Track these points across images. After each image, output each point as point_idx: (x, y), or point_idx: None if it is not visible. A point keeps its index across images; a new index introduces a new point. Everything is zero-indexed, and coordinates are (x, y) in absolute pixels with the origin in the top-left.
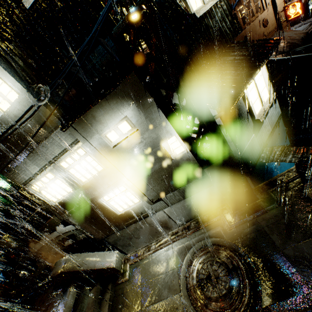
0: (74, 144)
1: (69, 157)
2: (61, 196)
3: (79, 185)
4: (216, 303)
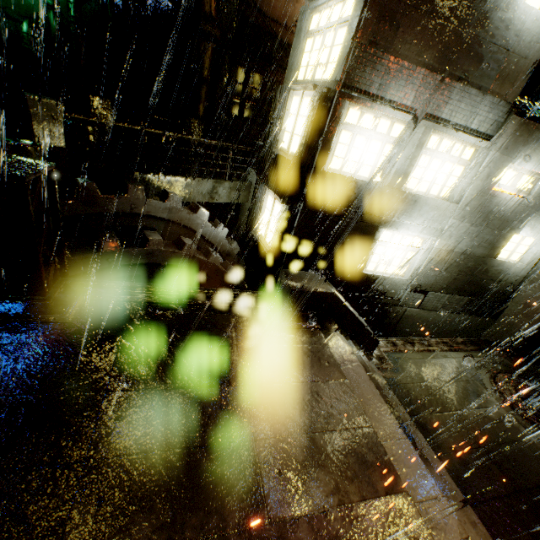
0: (481, 137)
1: (451, 141)
2: (354, 172)
3: (402, 187)
4: None
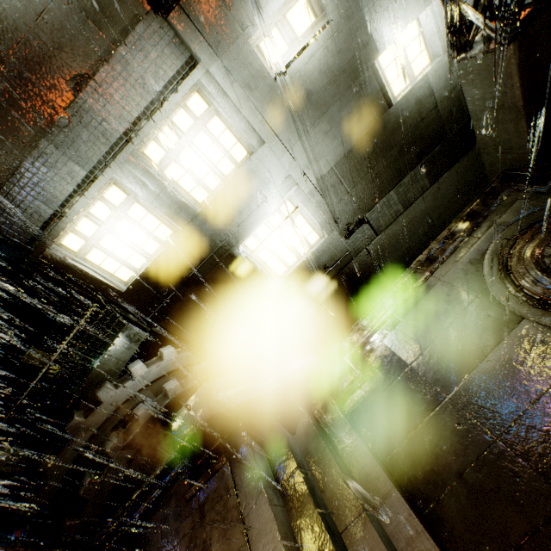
0: (182, 77)
1: (166, 125)
2: (145, 258)
3: (193, 213)
4: None
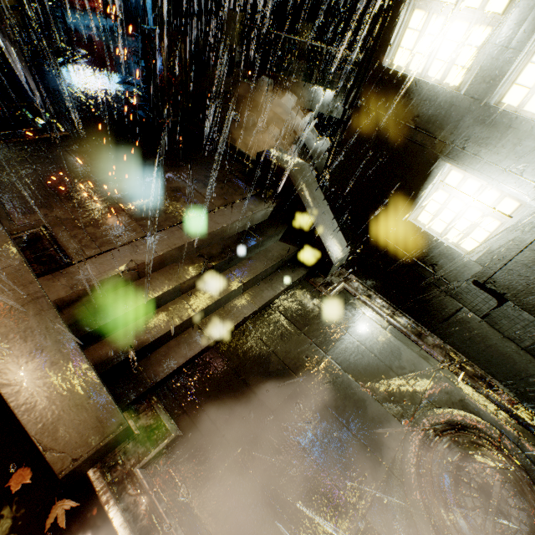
0: None
1: None
2: (421, 70)
3: (487, 98)
4: (469, 530)
